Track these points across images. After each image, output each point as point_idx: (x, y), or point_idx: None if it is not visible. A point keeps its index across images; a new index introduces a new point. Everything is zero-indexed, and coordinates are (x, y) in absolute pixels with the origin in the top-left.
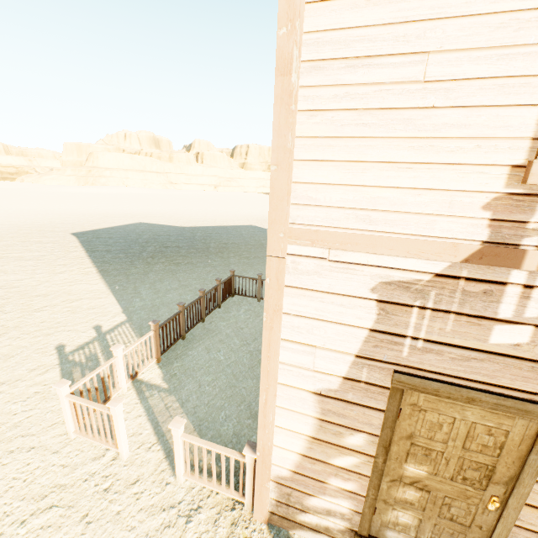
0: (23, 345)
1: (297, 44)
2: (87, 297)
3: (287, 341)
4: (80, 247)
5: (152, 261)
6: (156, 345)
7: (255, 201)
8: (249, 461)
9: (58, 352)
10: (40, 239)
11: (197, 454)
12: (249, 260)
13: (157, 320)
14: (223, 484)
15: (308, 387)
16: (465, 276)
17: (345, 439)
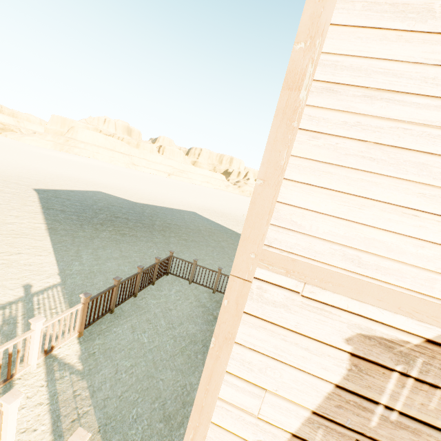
0: None
1: (313, 61)
2: (28, 252)
3: (232, 376)
4: (37, 202)
5: (101, 227)
6: (82, 319)
7: (199, 192)
8: None
9: None
10: (2, 188)
11: None
12: (187, 242)
13: (89, 293)
14: None
15: (246, 436)
16: None
17: None
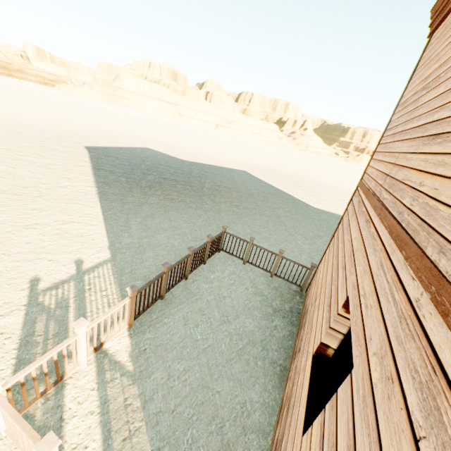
0: None
1: None
2: (79, 220)
3: None
4: (88, 162)
5: (149, 191)
6: (130, 312)
7: (249, 146)
8: None
9: (30, 287)
10: (57, 146)
11: None
12: (238, 209)
13: (136, 286)
14: None
15: None
16: None
17: None
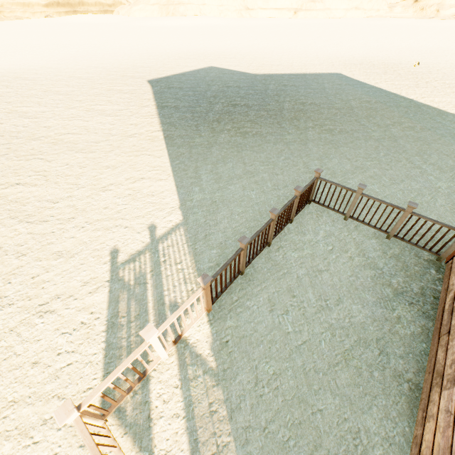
0: (83, 241)
1: None
2: (149, 176)
3: None
4: (152, 100)
5: (217, 126)
6: (206, 300)
7: (343, 32)
8: None
9: (111, 260)
10: (121, 87)
11: None
12: (332, 135)
13: (208, 276)
14: None
15: None
16: None
17: None
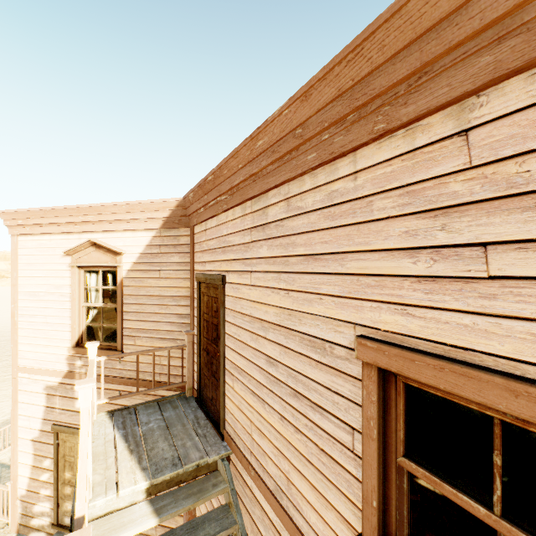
0: None
1: (16, 309)
2: None
3: (21, 415)
4: None
5: None
6: None
7: None
8: (10, 489)
9: None
10: None
11: (2, 502)
12: None
13: None
14: (1, 512)
15: (29, 437)
16: (66, 382)
17: (44, 463)
